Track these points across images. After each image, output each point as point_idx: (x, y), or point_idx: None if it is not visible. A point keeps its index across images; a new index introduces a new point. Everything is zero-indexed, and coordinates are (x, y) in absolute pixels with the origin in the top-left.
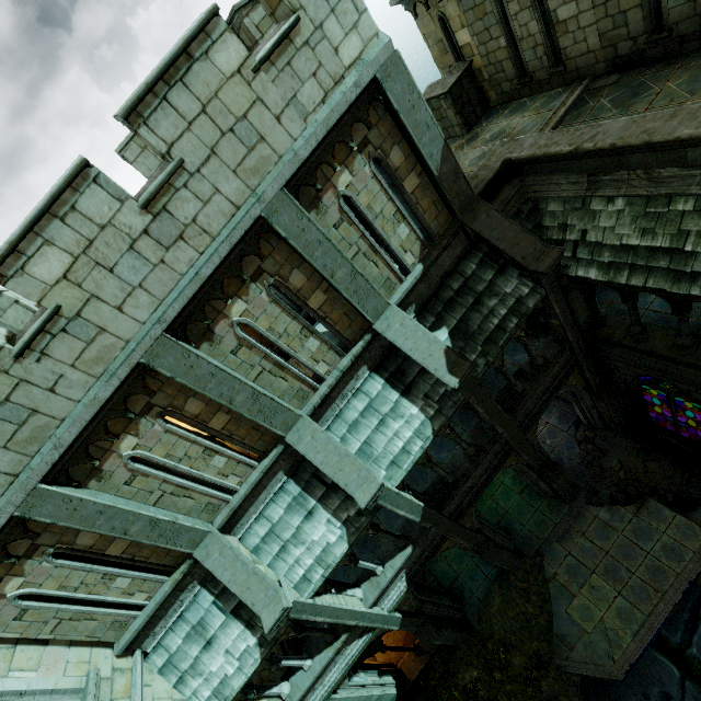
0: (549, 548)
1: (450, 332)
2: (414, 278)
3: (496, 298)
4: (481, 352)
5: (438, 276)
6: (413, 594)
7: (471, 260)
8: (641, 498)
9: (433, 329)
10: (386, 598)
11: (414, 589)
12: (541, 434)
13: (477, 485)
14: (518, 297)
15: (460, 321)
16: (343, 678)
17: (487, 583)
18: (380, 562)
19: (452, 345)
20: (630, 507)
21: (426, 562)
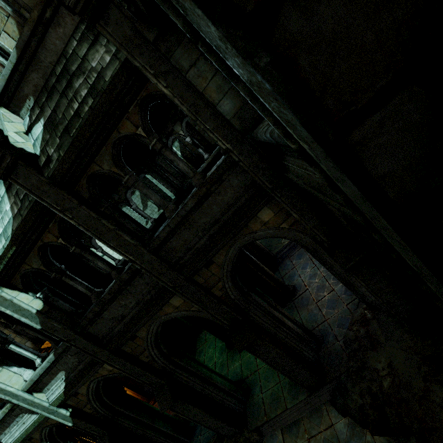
0: (271, 432)
1: (45, 124)
2: (9, 62)
3: (83, 76)
4: (59, 144)
5: (53, 64)
6: (98, 401)
7: (75, 36)
8: (401, 435)
9: (36, 121)
10: (51, 391)
11: (107, 398)
12: (322, 300)
13: (128, 317)
14: (101, 70)
15: (54, 110)
16: (38, 440)
17: (212, 432)
18: (44, 355)
19: (43, 138)
20: (380, 439)
21: (78, 375)
